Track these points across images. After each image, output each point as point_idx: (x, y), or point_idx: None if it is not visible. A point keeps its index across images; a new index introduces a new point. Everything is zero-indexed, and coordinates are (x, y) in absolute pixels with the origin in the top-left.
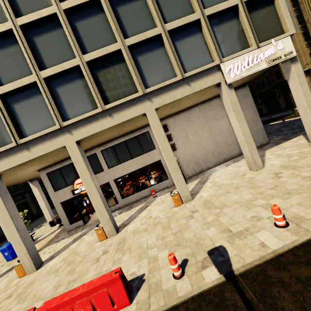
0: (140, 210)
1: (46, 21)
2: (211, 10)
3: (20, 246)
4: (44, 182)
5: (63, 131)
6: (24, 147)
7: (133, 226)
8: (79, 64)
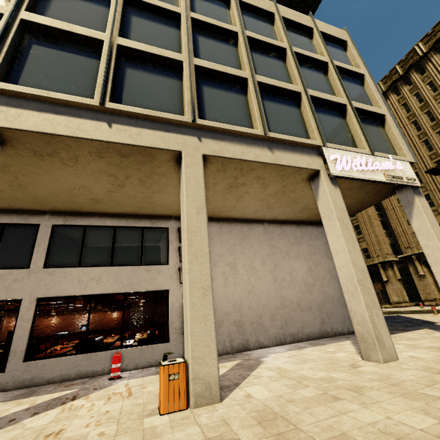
0: (45, 405)
1: None
2: (315, 93)
3: None
4: None
5: None
6: None
7: None
8: (105, 41)
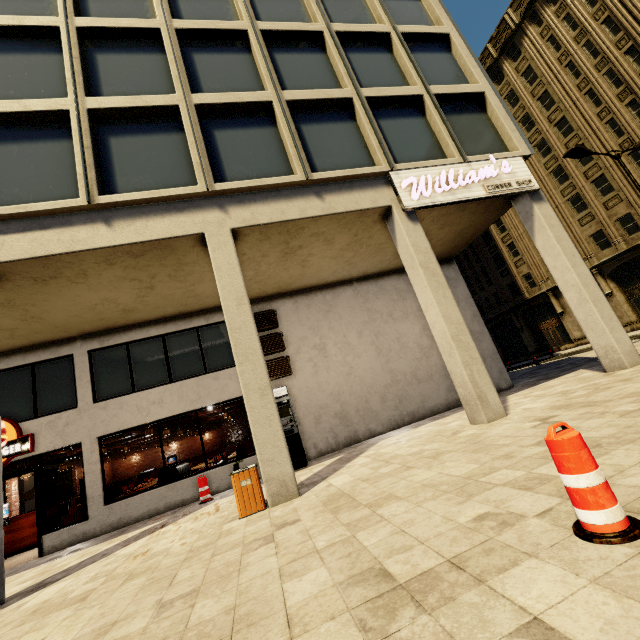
0: (135, 537)
1: (33, 37)
2: (373, 92)
3: None
4: None
5: None
6: None
7: (62, 586)
8: (70, 110)
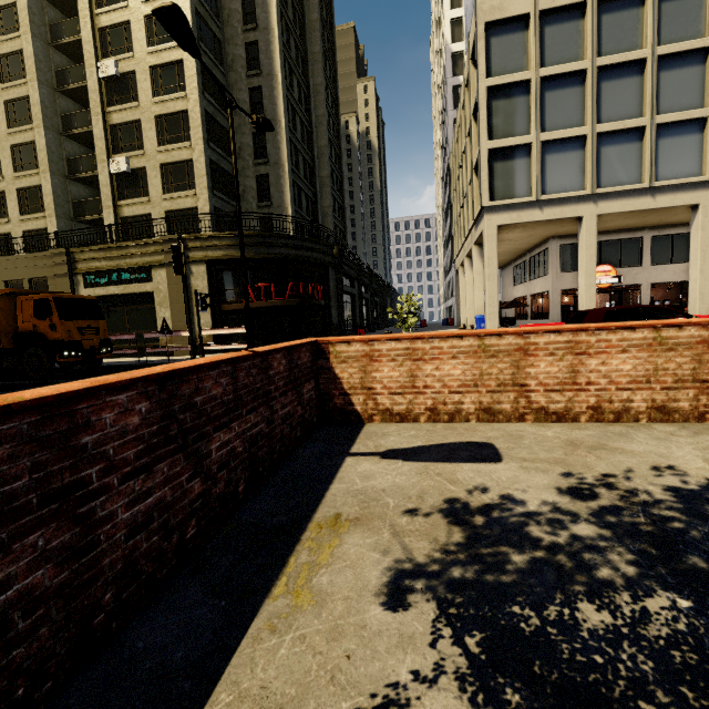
0: None
1: None
2: None
3: (590, 302)
4: (552, 256)
5: (706, 186)
6: (649, 193)
7: None
8: None
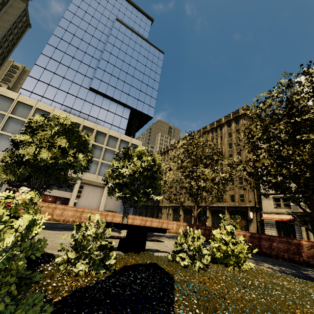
0: None
1: None
2: None
3: None
4: None
5: None
6: None
7: None
8: None
